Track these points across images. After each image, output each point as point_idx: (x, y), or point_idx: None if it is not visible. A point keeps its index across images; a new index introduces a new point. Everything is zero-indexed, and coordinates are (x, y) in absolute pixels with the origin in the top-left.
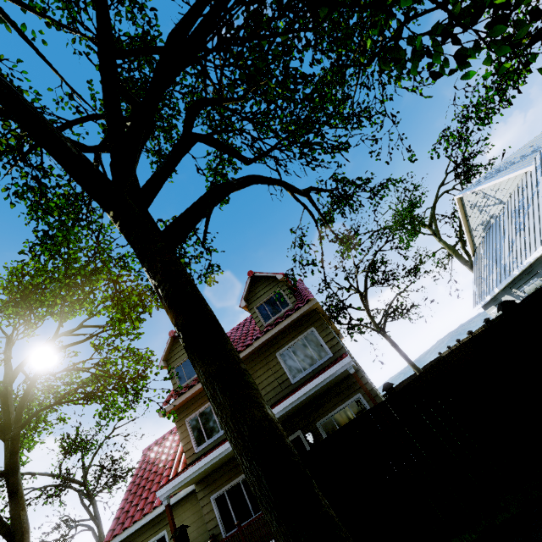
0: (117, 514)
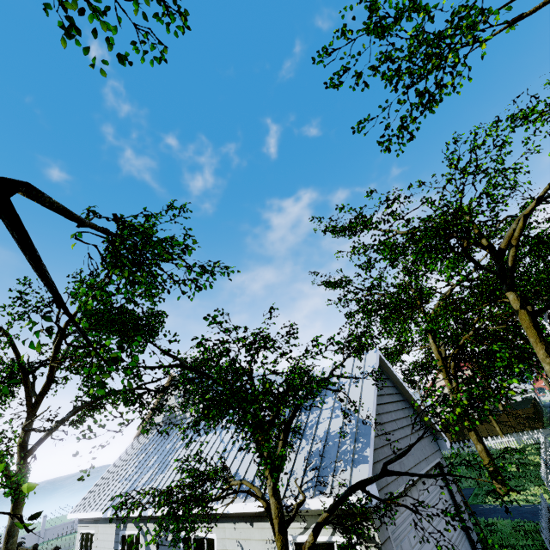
0: None
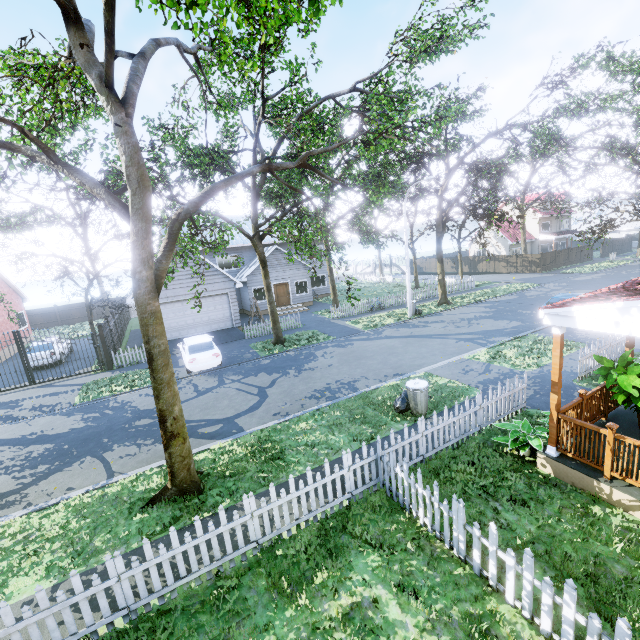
0: (508, 236)
